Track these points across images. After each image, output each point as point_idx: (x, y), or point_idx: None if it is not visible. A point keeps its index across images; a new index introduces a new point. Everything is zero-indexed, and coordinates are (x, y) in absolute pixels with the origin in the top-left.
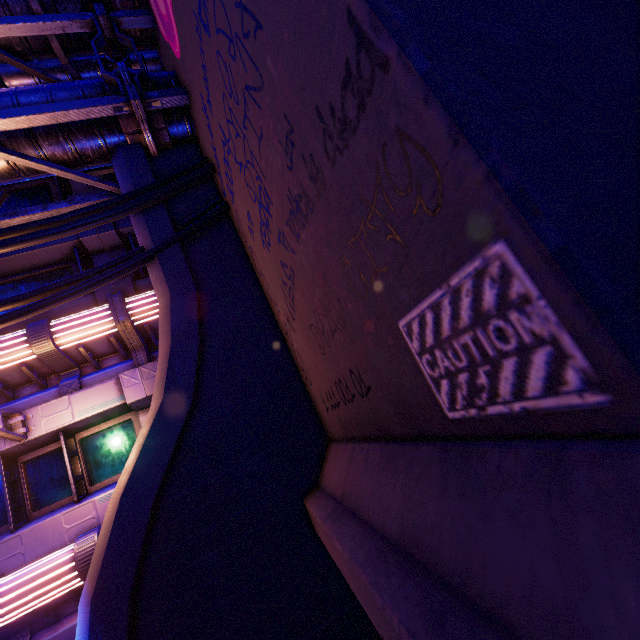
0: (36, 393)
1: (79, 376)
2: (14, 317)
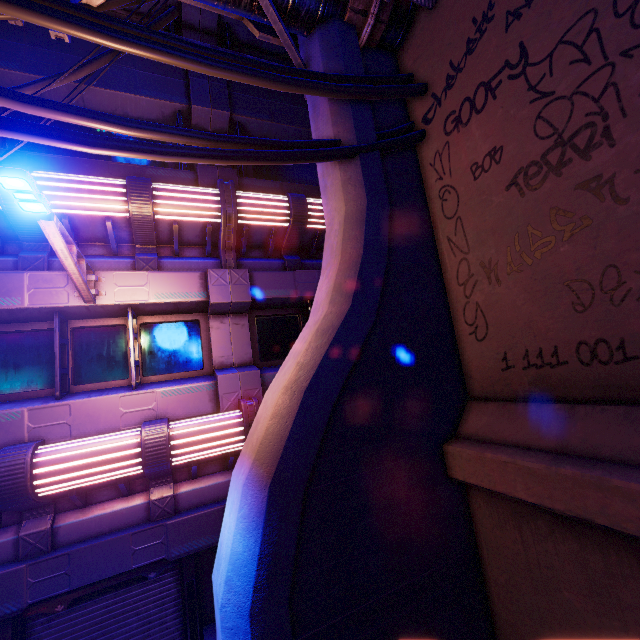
0: (105, 257)
1: (157, 255)
2: (219, 157)
